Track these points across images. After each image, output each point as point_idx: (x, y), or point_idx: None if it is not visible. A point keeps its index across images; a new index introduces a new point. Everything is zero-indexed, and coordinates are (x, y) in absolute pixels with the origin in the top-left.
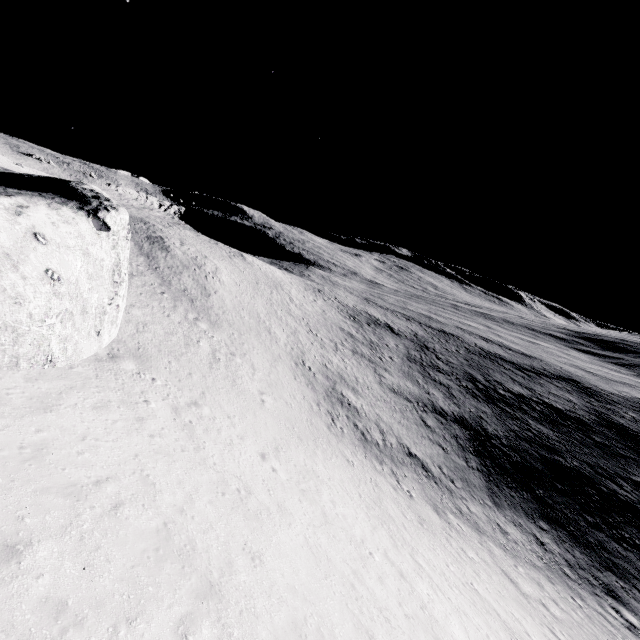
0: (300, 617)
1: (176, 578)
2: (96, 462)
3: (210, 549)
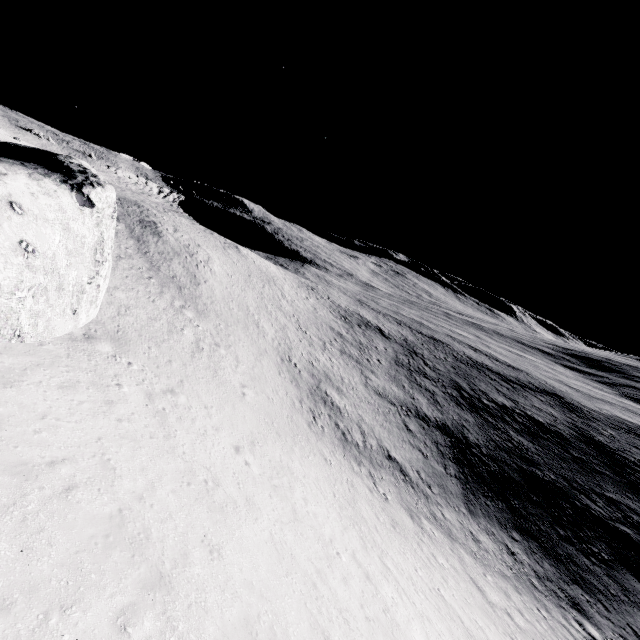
0: (253, 614)
1: (123, 567)
2: (53, 442)
3: (166, 539)
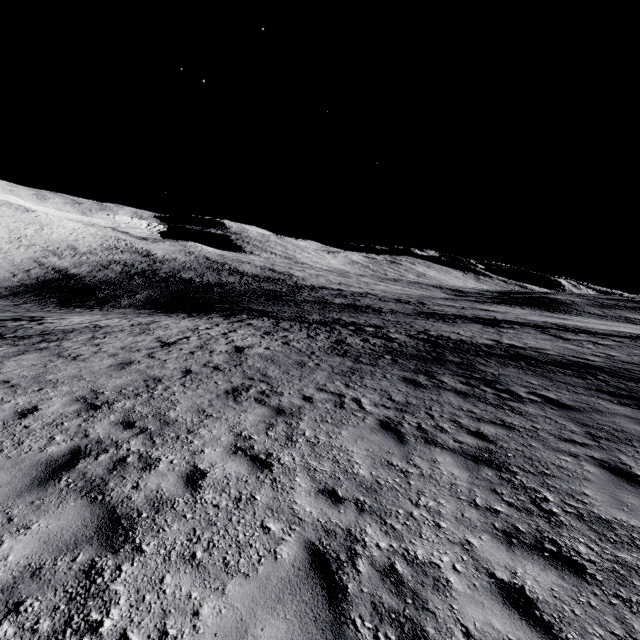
0: None
1: None
2: None
3: None
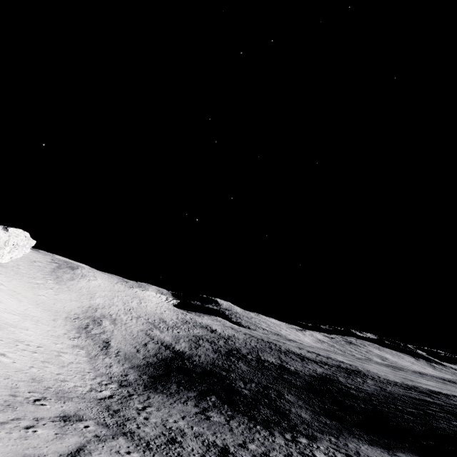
0: None
1: None
2: None
3: None
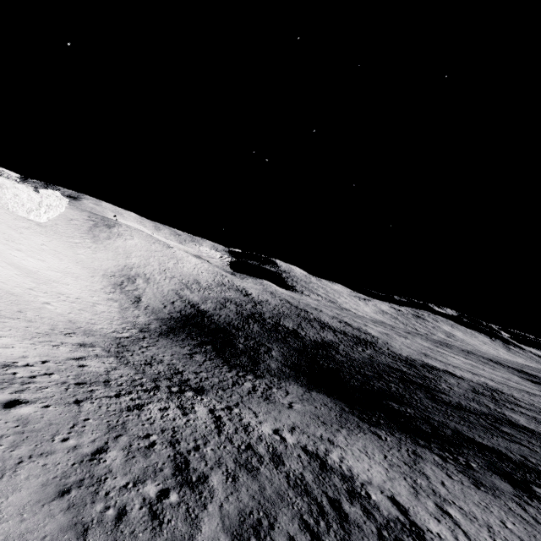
0: None
1: None
2: None
3: None
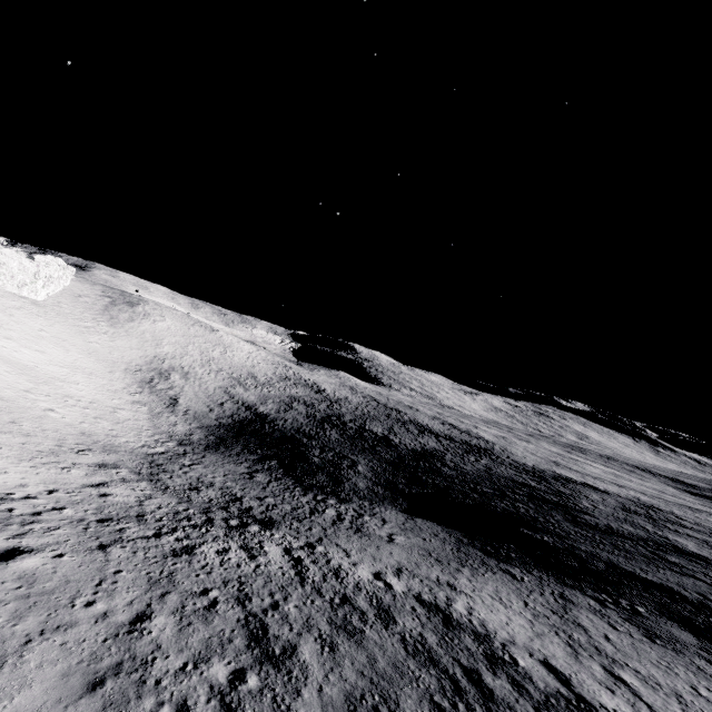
0: None
1: None
2: None
3: None
